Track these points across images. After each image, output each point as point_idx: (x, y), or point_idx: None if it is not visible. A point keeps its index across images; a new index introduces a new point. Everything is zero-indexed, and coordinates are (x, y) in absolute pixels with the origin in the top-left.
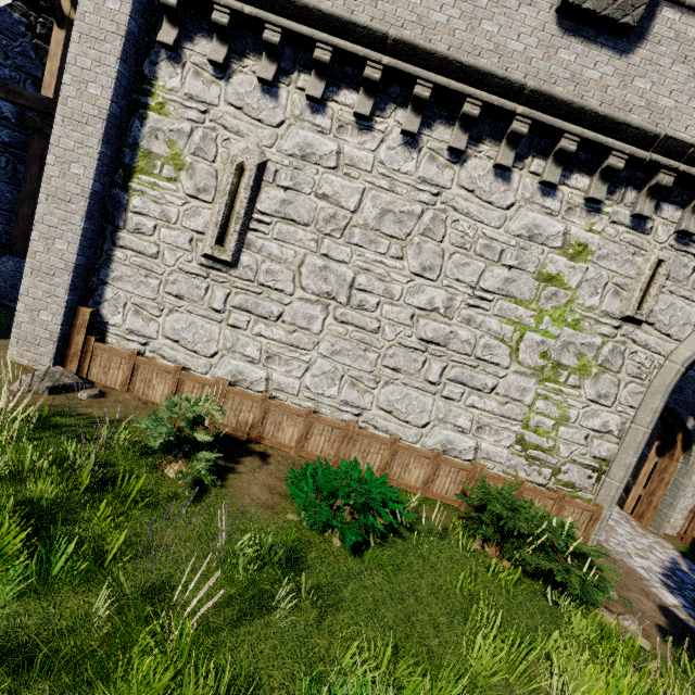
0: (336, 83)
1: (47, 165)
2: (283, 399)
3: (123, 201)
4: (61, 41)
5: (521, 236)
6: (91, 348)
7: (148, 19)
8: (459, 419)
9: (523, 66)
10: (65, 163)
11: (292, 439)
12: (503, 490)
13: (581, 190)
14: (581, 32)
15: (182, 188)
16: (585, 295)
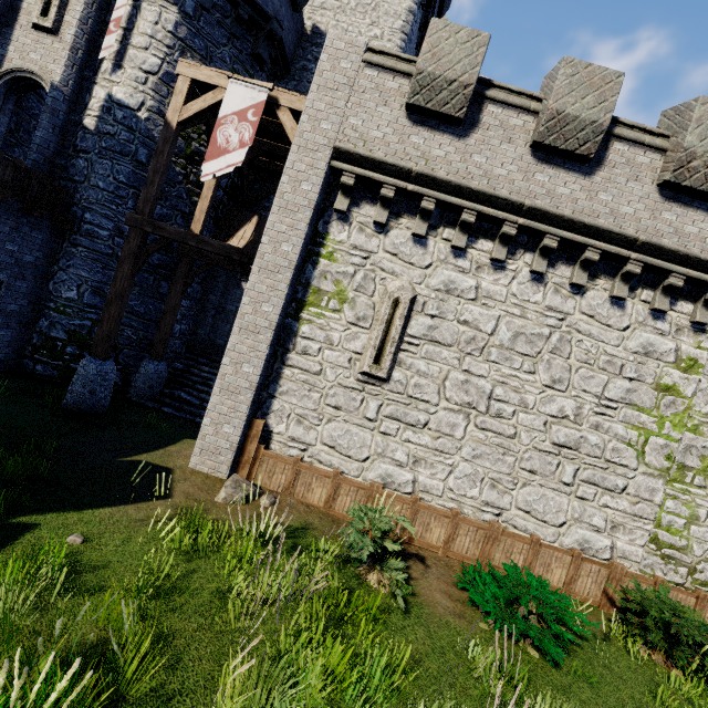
0: (474, 234)
1: (242, 305)
2: (428, 500)
3: (294, 328)
4: (212, 187)
5: (638, 352)
6: (260, 455)
7: (325, 191)
8: (594, 518)
9: (634, 224)
10: (258, 303)
11: (439, 539)
12: (660, 594)
13: (686, 314)
14: (679, 199)
15: (345, 317)
16: (701, 403)
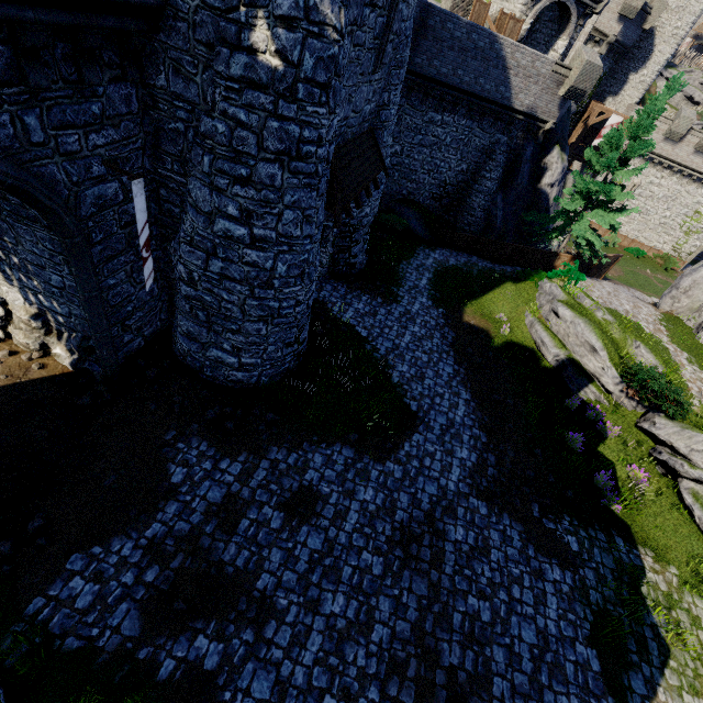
0: (665, 168)
1: None
2: (620, 233)
3: None
4: (580, 127)
5: (695, 203)
6: None
7: None
8: (660, 241)
9: None
10: None
11: (619, 242)
12: (665, 254)
13: None
14: None
15: None
16: None
